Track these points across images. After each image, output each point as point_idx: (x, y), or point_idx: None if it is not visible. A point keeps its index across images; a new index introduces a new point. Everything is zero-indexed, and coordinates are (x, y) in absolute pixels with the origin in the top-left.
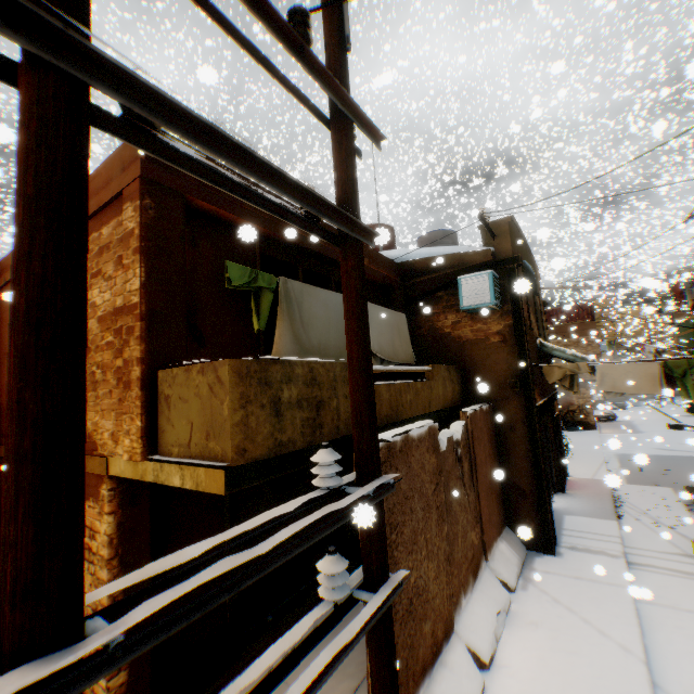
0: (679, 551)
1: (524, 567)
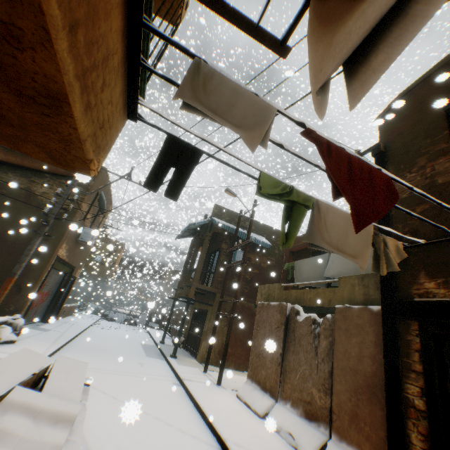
0: None
1: None
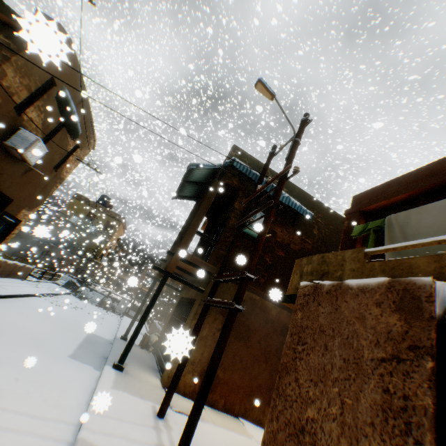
0: None
1: None
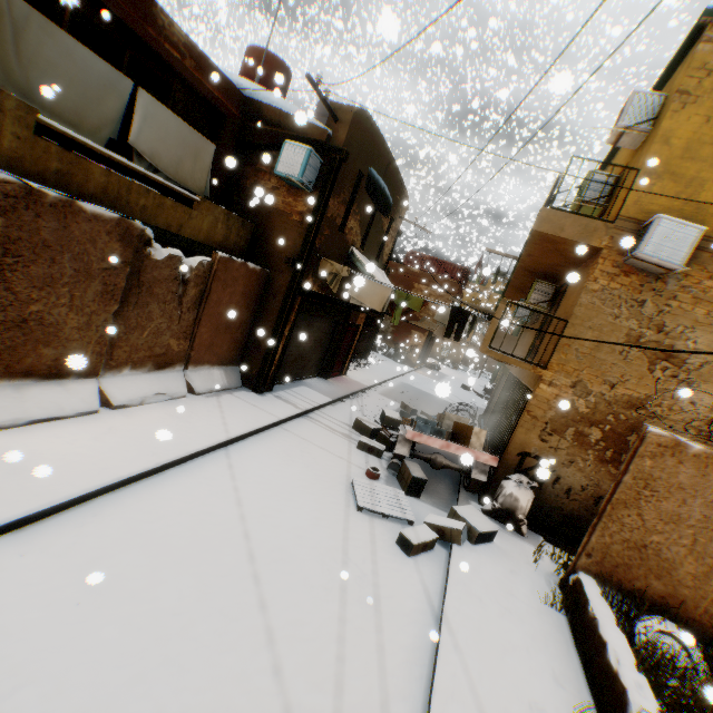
0: (349, 423)
1: (226, 391)
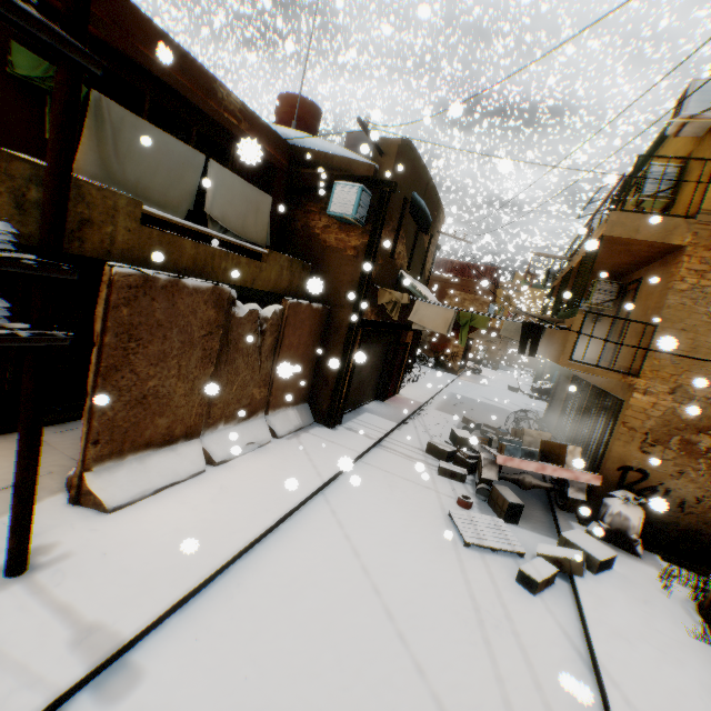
0: (420, 447)
1: (302, 430)
